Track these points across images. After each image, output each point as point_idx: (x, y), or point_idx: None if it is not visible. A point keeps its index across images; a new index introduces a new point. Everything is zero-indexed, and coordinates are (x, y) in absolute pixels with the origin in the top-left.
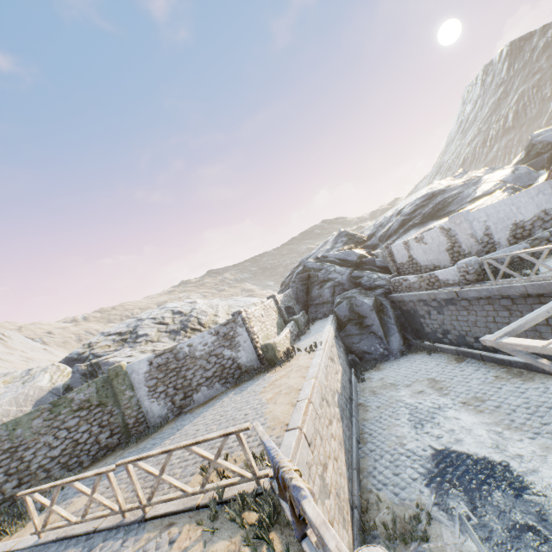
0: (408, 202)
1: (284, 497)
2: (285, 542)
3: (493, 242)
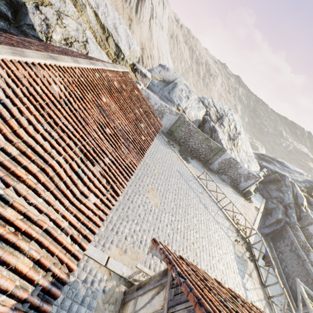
0: None
1: (264, 259)
2: (250, 255)
3: None
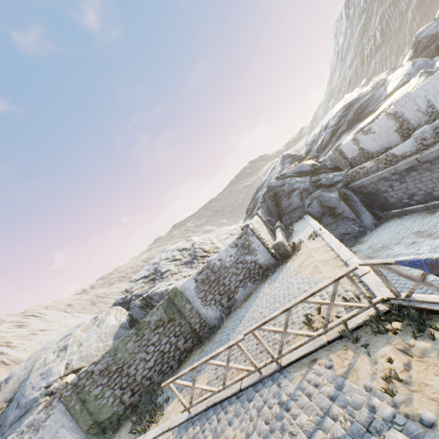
0: (330, 117)
1: None
2: None
3: (436, 111)
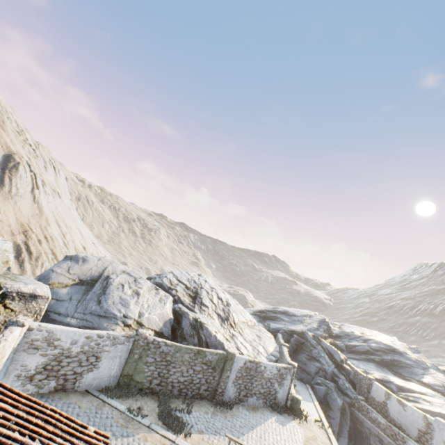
0: (374, 337)
1: None
2: None
3: None
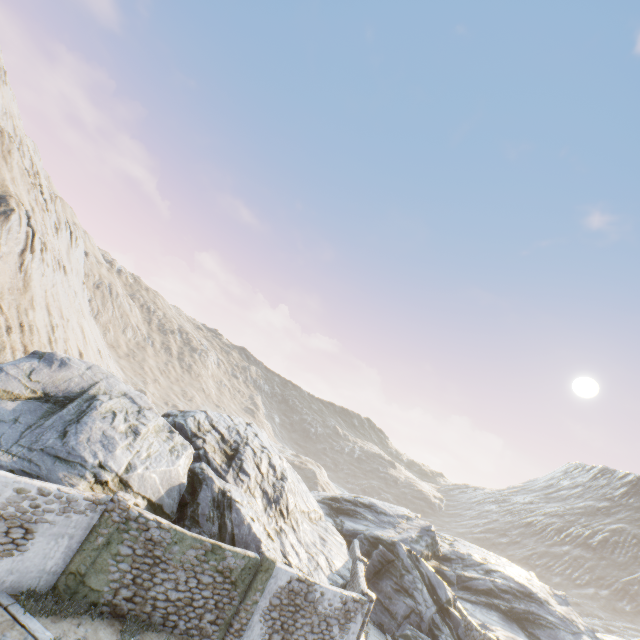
0: (502, 569)
1: None
2: None
3: None
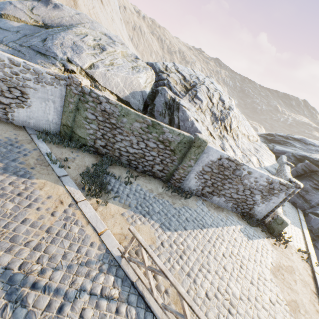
0: None
1: None
2: None
3: None
